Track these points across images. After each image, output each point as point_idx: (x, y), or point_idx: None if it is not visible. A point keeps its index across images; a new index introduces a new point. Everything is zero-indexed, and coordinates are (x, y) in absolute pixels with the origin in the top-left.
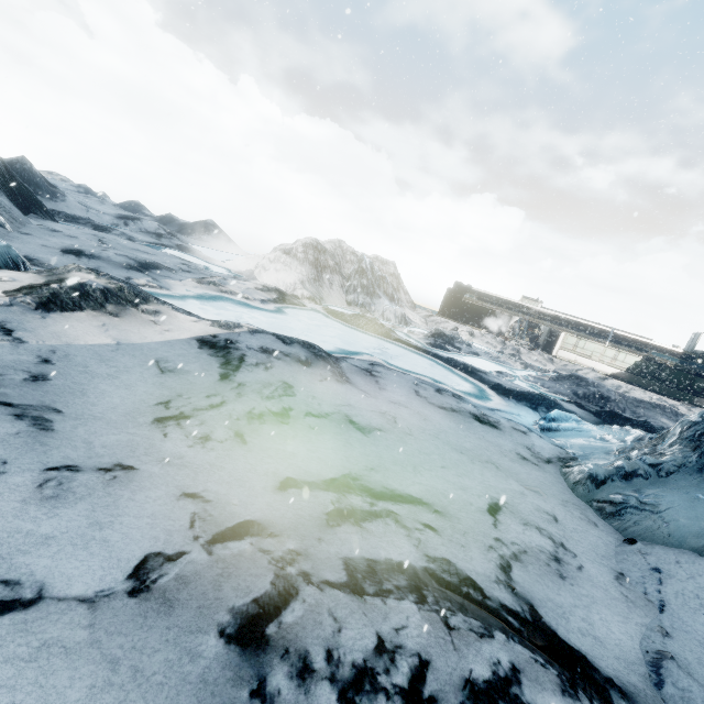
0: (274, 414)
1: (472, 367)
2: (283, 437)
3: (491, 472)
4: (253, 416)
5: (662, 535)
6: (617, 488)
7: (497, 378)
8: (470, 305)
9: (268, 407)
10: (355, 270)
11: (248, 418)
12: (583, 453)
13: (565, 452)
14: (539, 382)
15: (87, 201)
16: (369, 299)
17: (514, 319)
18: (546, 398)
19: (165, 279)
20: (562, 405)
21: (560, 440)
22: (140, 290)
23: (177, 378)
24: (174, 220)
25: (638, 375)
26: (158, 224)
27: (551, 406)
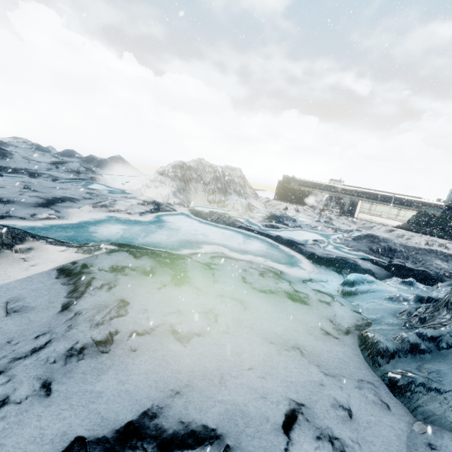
0: (97, 343)
1: (294, 242)
2: (97, 371)
3: (294, 362)
4: (73, 352)
5: (449, 420)
6: (404, 364)
7: (312, 248)
8: (294, 190)
9: (94, 336)
10: (212, 178)
11: (66, 357)
12: (376, 317)
13: (361, 318)
14: (345, 243)
15: (30, 155)
16: (223, 197)
17: (325, 196)
18: (347, 262)
19: (66, 209)
20: (360, 265)
21: (358, 304)
22: (18, 233)
23: (18, 319)
24: (94, 159)
25: (415, 224)
26: (80, 164)
27: (352, 268)
